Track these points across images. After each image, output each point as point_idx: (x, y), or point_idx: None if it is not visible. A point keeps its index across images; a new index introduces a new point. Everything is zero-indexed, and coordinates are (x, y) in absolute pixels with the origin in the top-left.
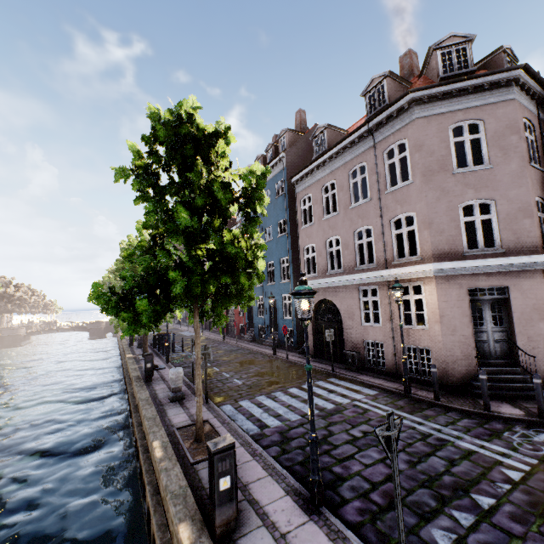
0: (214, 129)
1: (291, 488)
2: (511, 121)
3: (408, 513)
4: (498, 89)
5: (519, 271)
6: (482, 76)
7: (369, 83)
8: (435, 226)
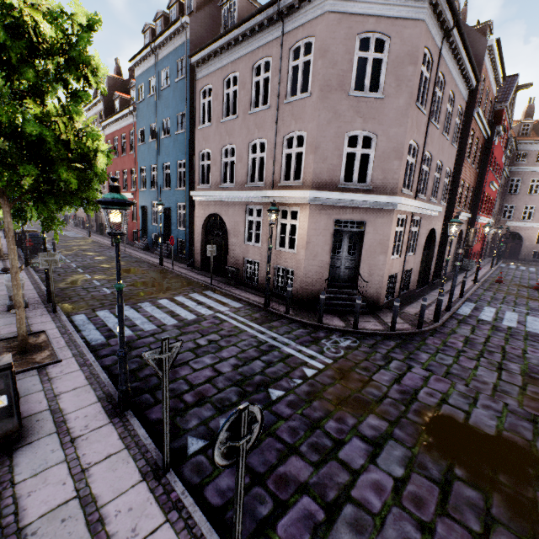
0: None
1: (106, 395)
2: (413, 47)
3: (209, 408)
4: (413, 2)
5: (378, 209)
6: None
7: None
8: (321, 152)
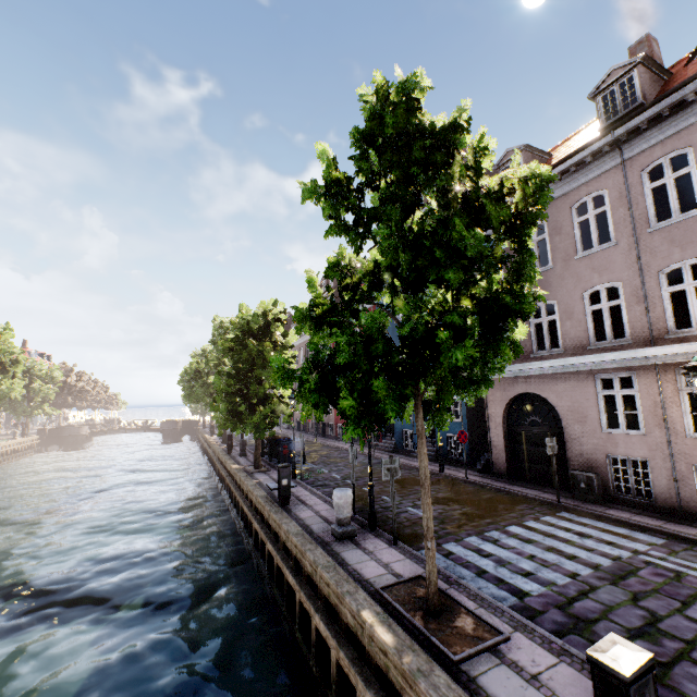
0: (450, 120)
1: None
2: None
3: None
4: None
5: None
6: None
7: (604, 78)
8: None
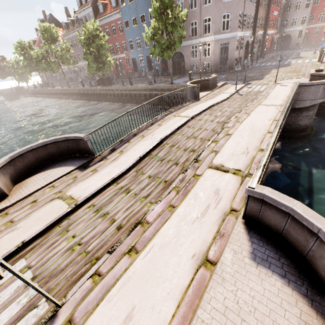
0: None
1: None
2: None
3: None
4: None
5: (232, 37)
6: None
7: None
8: (216, 23)
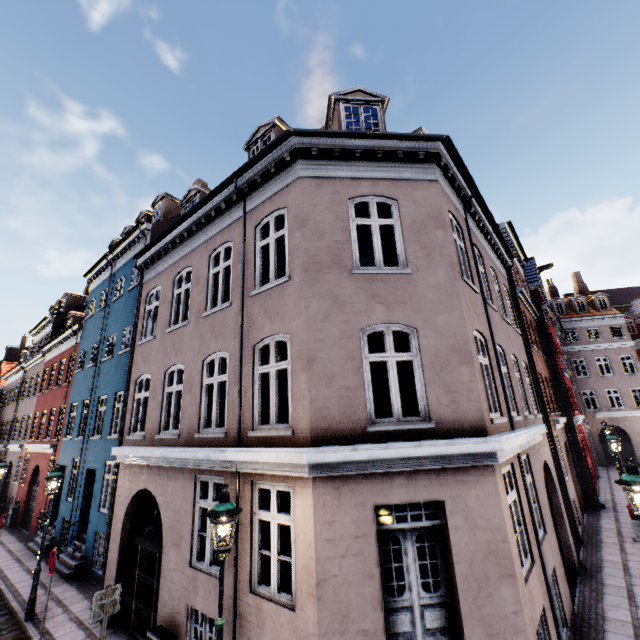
0: None
1: None
2: (434, 208)
3: None
4: (416, 163)
5: (460, 468)
6: (394, 137)
7: (254, 132)
8: (320, 366)
